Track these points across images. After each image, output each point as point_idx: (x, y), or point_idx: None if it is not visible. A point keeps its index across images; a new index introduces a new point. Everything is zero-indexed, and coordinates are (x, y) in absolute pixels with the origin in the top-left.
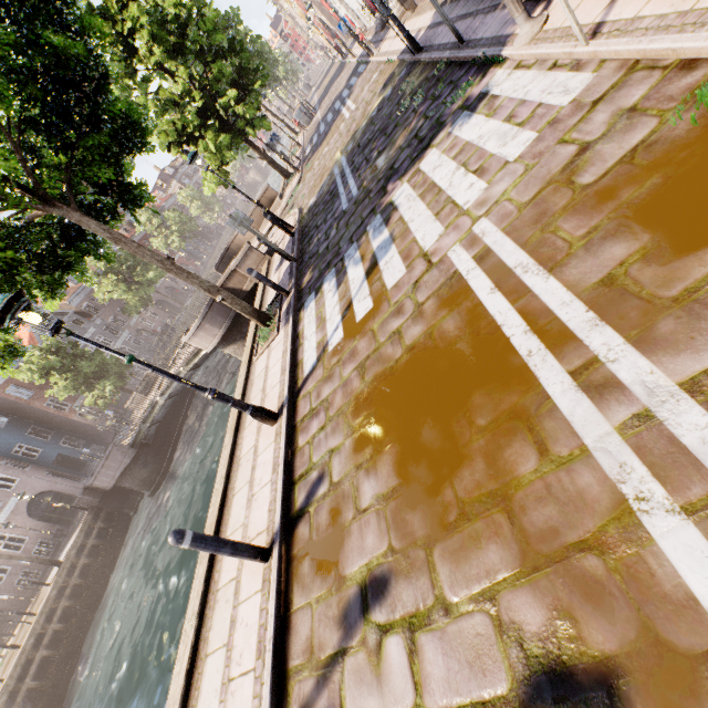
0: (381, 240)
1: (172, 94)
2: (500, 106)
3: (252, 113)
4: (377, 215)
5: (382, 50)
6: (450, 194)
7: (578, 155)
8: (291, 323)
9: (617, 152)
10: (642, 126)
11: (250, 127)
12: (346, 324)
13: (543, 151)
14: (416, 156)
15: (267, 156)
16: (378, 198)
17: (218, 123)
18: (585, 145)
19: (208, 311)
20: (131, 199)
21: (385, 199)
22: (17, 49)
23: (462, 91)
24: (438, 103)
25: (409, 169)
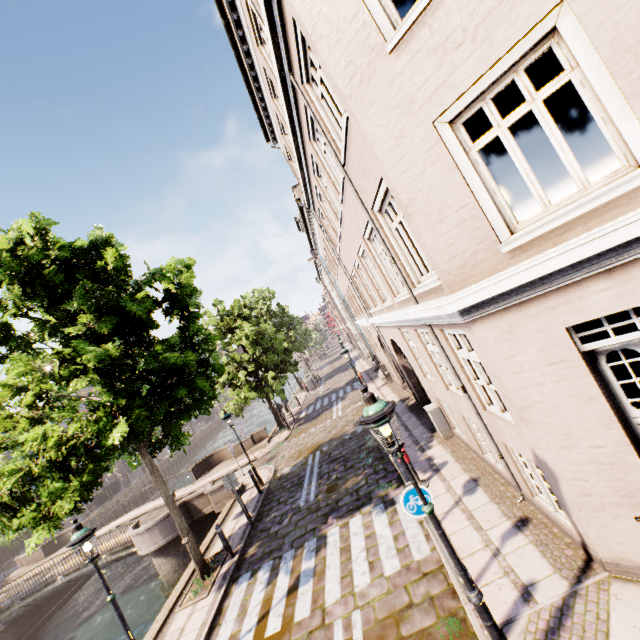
0: (308, 565)
1: (238, 357)
2: (395, 522)
3: (278, 387)
4: (315, 537)
5: (369, 388)
6: (354, 567)
7: (407, 606)
8: (222, 593)
9: (419, 623)
10: (431, 615)
11: (272, 393)
12: (258, 632)
13: (398, 584)
14: (351, 509)
15: (274, 409)
16: (321, 521)
17: (255, 383)
18: (411, 602)
19: (166, 517)
20: (177, 442)
21: (324, 527)
22: (182, 382)
23: (387, 485)
24: (375, 477)
25: (344, 516)
